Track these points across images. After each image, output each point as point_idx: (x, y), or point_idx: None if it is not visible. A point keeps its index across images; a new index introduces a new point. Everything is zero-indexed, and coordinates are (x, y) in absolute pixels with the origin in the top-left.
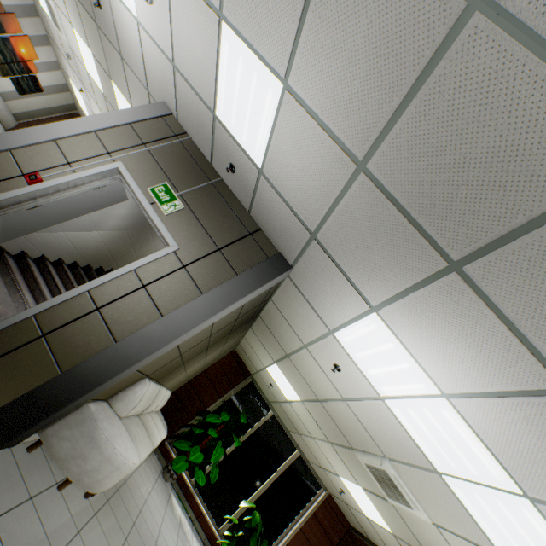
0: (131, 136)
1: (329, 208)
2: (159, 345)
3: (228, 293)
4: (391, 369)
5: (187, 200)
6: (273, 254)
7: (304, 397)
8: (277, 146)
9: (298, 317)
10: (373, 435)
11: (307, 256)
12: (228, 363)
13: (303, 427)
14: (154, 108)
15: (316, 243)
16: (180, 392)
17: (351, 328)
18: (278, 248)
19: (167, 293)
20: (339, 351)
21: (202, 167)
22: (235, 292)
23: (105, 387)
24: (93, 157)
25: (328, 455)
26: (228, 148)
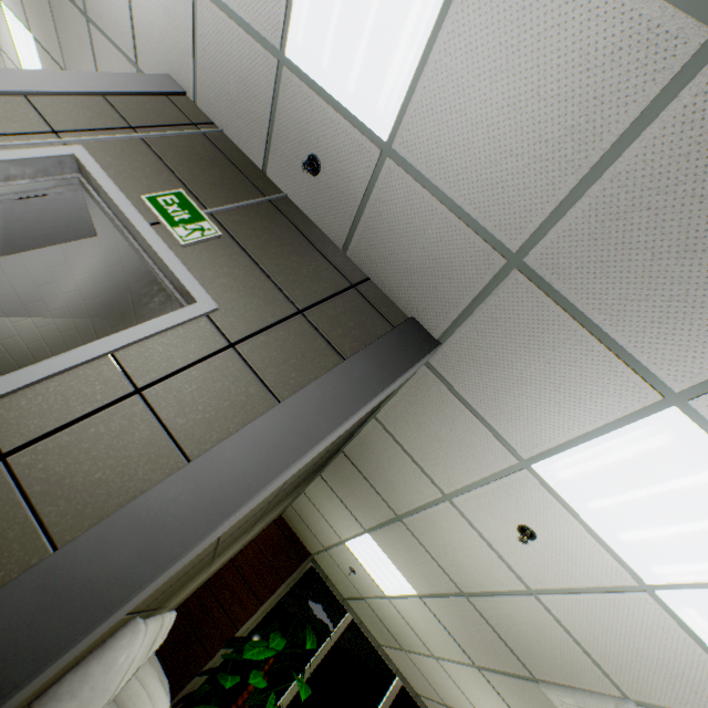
0: (105, 112)
1: (579, 181)
2: (184, 542)
3: (334, 397)
4: (697, 528)
5: (225, 223)
6: (400, 321)
7: (426, 590)
8: (443, 69)
9: (437, 443)
10: (600, 658)
11: (487, 311)
12: (271, 539)
13: (415, 640)
14: (151, 80)
15: (521, 276)
16: (190, 606)
17: (586, 450)
18: (408, 310)
19: (197, 403)
20: (538, 501)
21: (248, 175)
22: (347, 393)
23: (11, 704)
24: (17, 134)
25: (467, 687)
26: (307, 124)
